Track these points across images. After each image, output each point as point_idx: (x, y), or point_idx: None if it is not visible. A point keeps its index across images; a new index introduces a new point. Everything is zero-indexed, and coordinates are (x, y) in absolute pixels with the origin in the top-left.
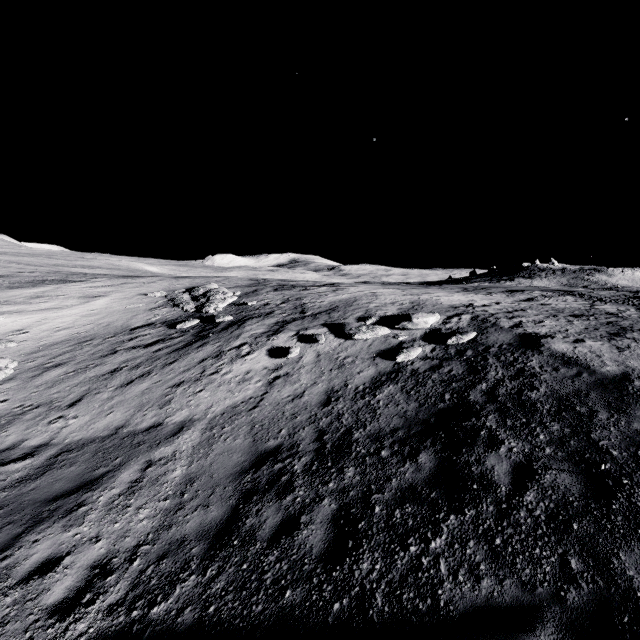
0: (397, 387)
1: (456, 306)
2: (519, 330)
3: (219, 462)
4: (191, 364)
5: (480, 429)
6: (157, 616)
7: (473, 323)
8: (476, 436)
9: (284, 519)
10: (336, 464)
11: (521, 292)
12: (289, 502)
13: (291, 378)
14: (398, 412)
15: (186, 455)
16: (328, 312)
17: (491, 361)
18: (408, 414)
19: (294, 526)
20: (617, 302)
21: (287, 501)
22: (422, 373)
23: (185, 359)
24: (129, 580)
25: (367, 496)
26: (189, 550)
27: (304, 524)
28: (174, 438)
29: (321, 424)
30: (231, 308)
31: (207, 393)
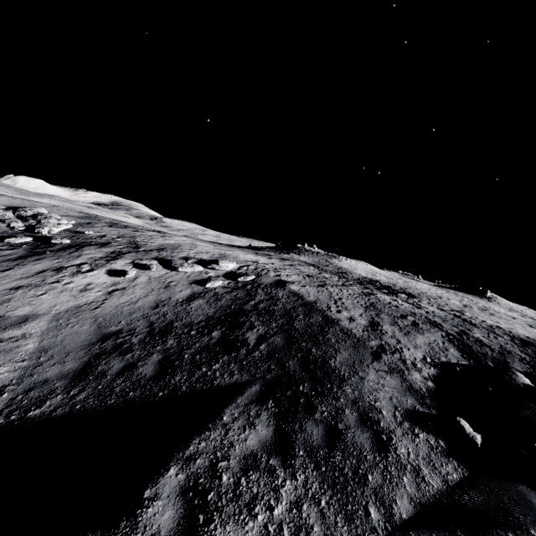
0: (204, 301)
1: (248, 261)
2: (278, 278)
3: (69, 339)
4: (29, 273)
5: (247, 322)
6: (34, 415)
7: (255, 271)
8: (244, 324)
9: (126, 364)
10: (162, 338)
11: (288, 260)
12: (129, 357)
13: (128, 291)
14: (203, 313)
15: (36, 336)
16: (158, 251)
17: (260, 291)
18: (209, 314)
19: (134, 367)
20: (332, 273)
21: (128, 356)
22: (221, 294)
23: (21, 269)
24: (2, 404)
25: (181, 351)
26: (53, 384)
27: (140, 365)
28: (21, 325)
29: (152, 318)
30: (66, 233)
31: (50, 296)
